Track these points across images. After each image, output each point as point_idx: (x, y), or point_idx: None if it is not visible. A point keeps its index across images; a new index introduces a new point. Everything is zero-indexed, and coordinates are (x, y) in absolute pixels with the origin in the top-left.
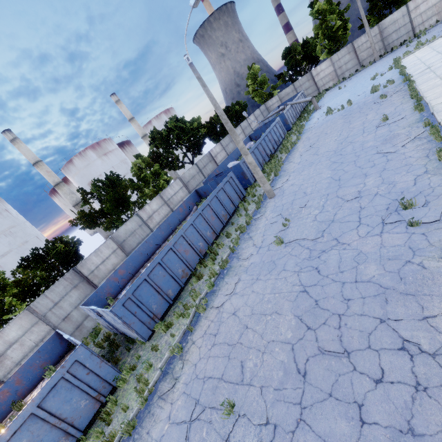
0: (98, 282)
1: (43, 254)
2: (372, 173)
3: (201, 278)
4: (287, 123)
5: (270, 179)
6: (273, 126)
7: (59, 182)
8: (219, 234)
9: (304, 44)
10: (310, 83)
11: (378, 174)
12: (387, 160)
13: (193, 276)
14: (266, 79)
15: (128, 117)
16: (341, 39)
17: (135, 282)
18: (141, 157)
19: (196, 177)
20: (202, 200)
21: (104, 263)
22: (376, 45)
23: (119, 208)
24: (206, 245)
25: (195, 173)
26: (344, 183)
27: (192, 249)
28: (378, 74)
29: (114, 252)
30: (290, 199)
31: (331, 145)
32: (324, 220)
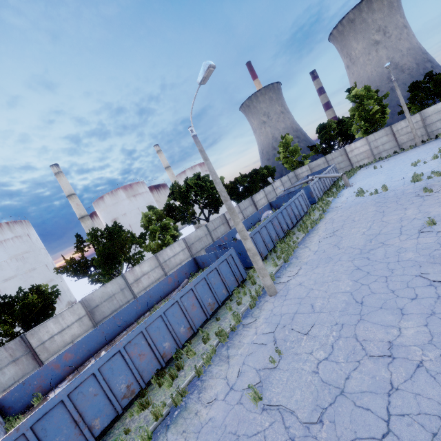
0: (46, 358)
1: (10, 304)
2: (413, 313)
3: (146, 407)
4: (312, 196)
5: (278, 263)
6: (295, 199)
7: (84, 215)
8: (199, 329)
9: (339, 122)
10: (343, 158)
11: (423, 319)
12: (436, 296)
13: (135, 402)
14: (298, 148)
15: (164, 165)
16: (379, 122)
17: (43, 406)
18: (153, 209)
19: (203, 240)
20: (195, 273)
21: (62, 333)
22: (418, 130)
23: (110, 262)
24: (174, 346)
25: (202, 234)
26: (369, 313)
27: (151, 352)
28: (421, 161)
29: (80, 319)
30: (292, 310)
31: (357, 239)
32: (330, 382)
